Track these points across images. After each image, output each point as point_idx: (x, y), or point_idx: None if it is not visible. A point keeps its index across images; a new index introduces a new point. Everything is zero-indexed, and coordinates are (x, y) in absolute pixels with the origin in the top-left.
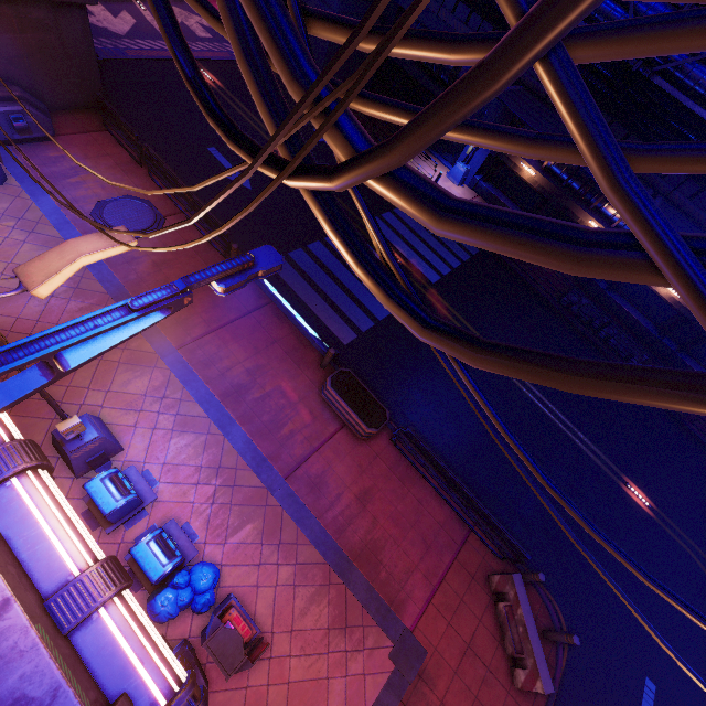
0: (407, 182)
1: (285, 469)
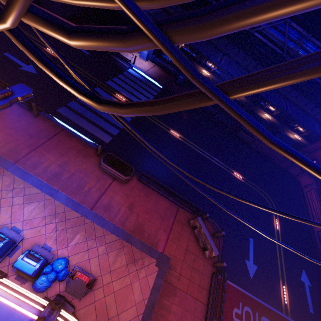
0: (49, 19)
1: (90, 205)
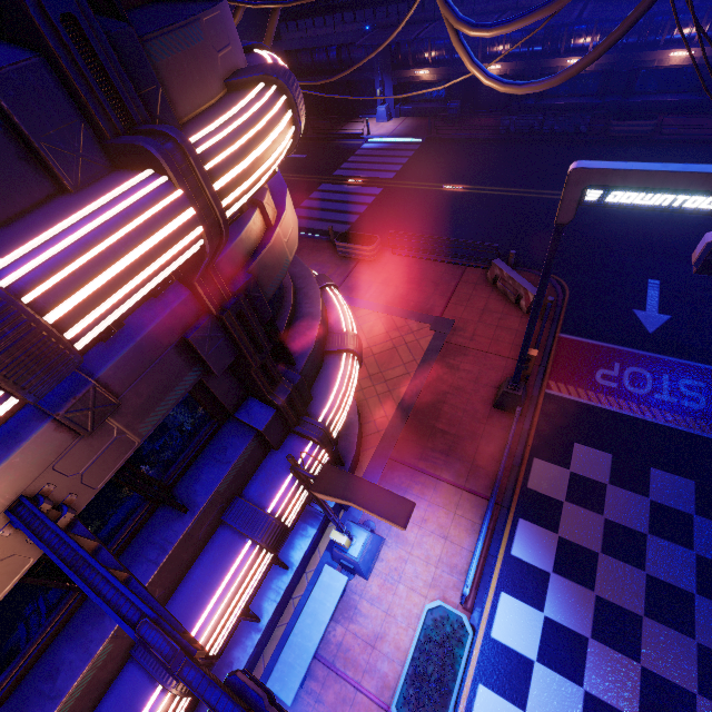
0: None
1: None
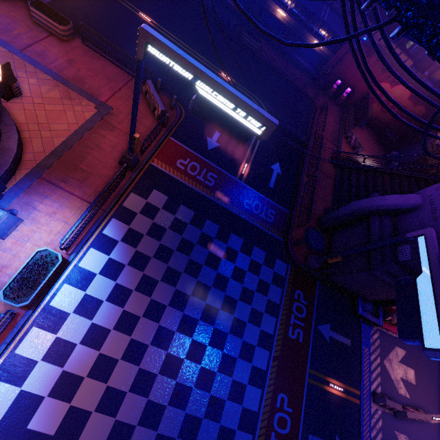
0: None
1: (20, 47)
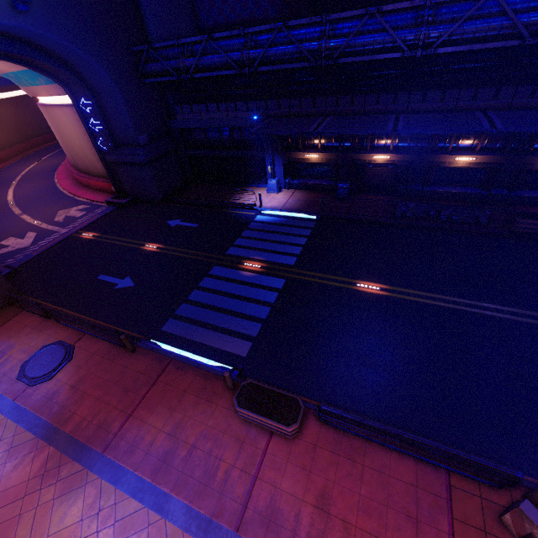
0: None
1: (233, 519)
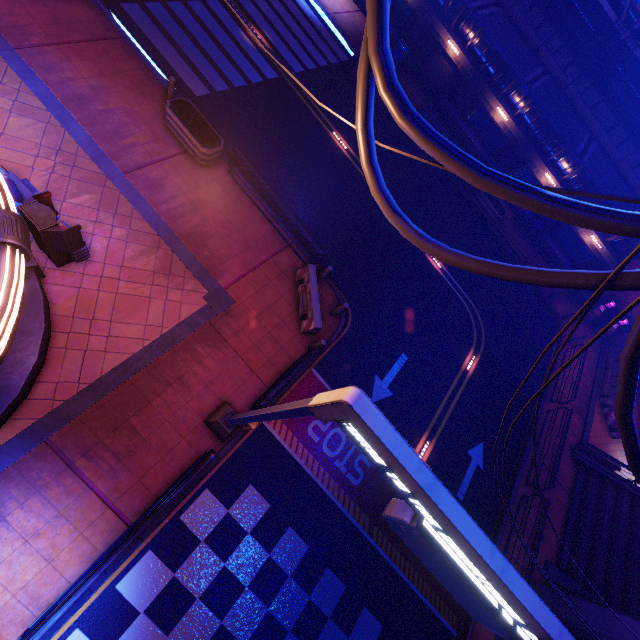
0: None
1: (124, 167)
